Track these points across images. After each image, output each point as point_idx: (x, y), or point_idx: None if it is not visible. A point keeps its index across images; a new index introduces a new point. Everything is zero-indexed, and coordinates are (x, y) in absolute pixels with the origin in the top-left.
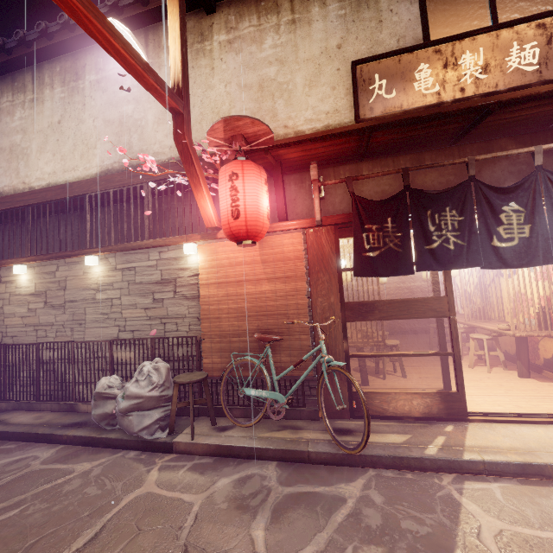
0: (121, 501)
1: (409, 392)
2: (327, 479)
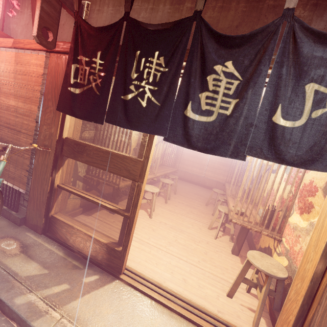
0: None
1: (86, 234)
2: None
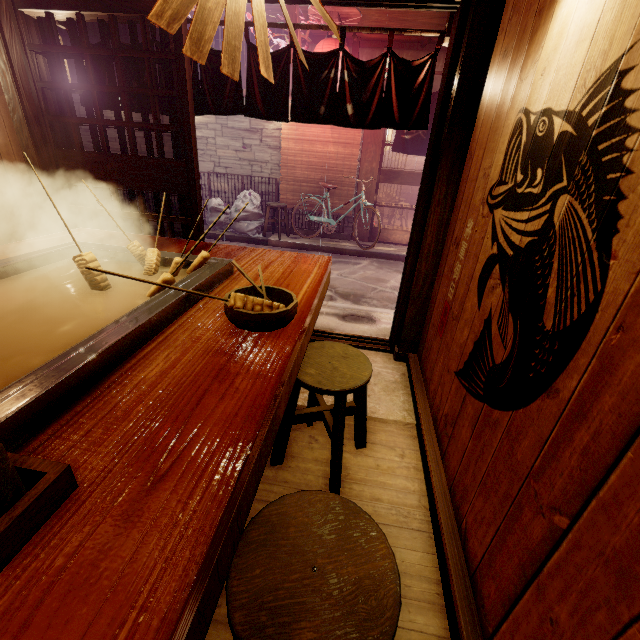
0: None
1: (404, 231)
2: (354, 259)
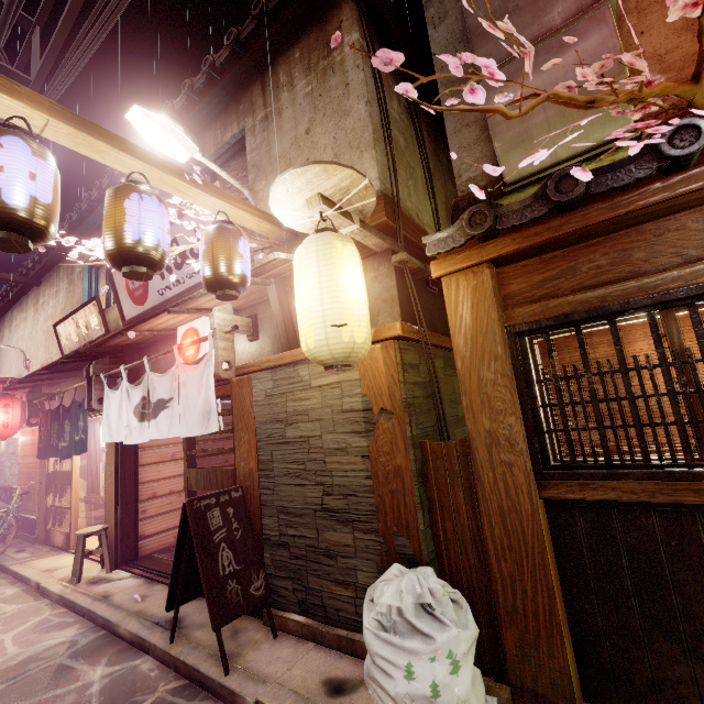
0: None
1: (60, 531)
2: None
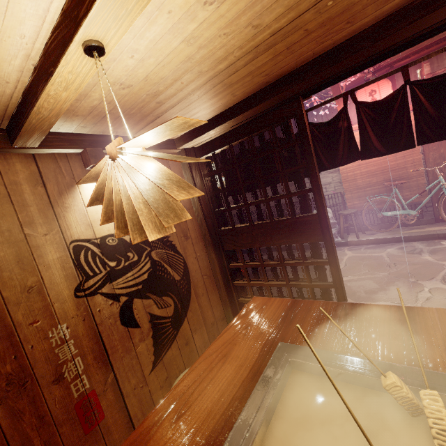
0: (343, 258)
1: None
2: None
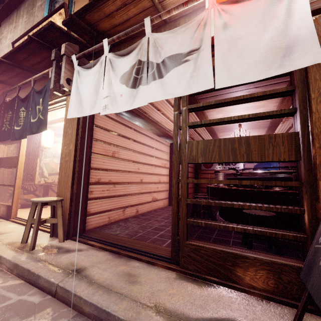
0: None
1: (1, 203)
2: None
